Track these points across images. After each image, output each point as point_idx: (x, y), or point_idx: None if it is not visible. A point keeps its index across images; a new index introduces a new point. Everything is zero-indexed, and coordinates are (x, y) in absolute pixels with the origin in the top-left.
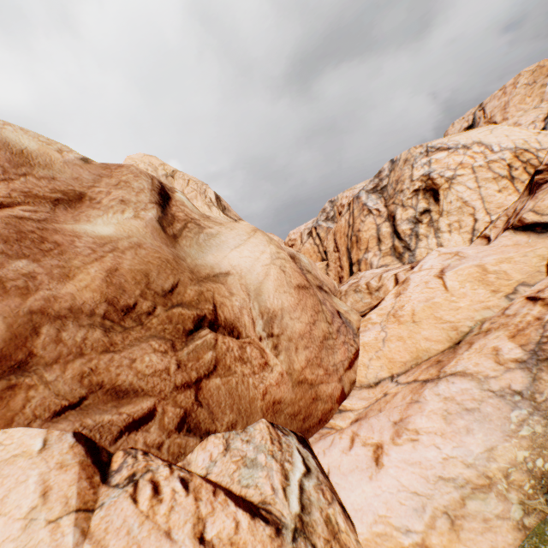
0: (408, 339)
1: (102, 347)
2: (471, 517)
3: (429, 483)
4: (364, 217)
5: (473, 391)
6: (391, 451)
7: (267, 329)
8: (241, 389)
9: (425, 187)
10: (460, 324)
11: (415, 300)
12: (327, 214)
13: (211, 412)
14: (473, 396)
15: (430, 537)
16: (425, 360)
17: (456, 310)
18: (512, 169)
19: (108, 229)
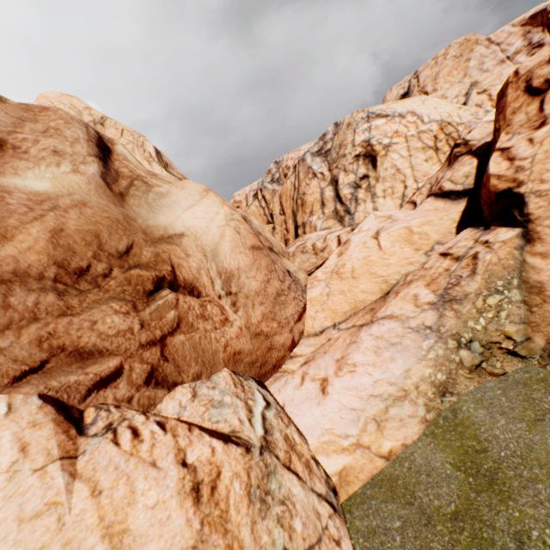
0: (348, 293)
1: (58, 311)
2: (391, 419)
3: (363, 400)
4: (309, 180)
5: (398, 330)
6: (335, 382)
7: (226, 288)
8: (205, 343)
9: (365, 153)
10: (390, 277)
11: (355, 259)
12: (273, 176)
13: (178, 366)
14: (397, 334)
15: (363, 437)
16: (362, 309)
17: (387, 266)
18: (437, 140)
19: (42, 184)
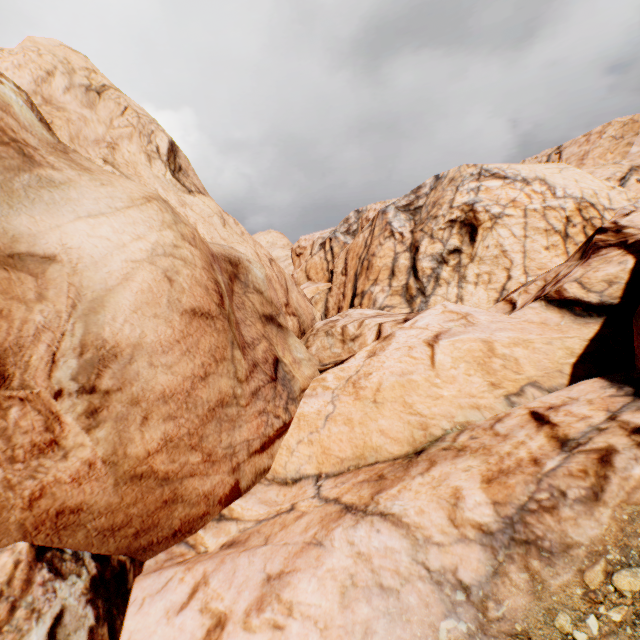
0: (358, 425)
1: None
2: None
3: None
4: (384, 239)
5: (402, 558)
6: None
7: (85, 377)
8: None
9: (464, 219)
10: (433, 421)
11: (388, 370)
12: (349, 226)
13: None
14: (397, 567)
15: None
16: (369, 466)
17: (436, 399)
18: (570, 224)
19: None
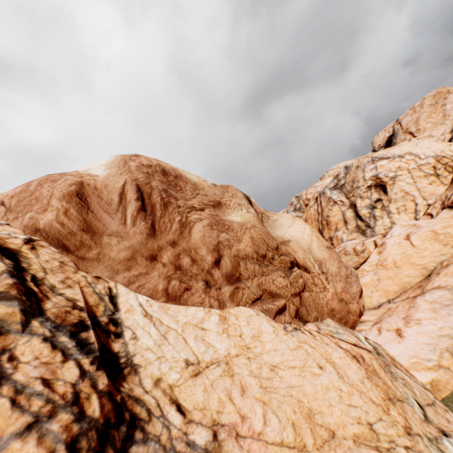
0: (394, 277)
1: (260, 273)
2: None
3: (434, 338)
4: (331, 206)
5: (447, 295)
6: (406, 330)
7: (320, 269)
8: (317, 299)
9: (375, 184)
10: (427, 265)
11: (394, 254)
12: (294, 206)
13: (306, 310)
14: (447, 298)
15: (441, 361)
16: (409, 288)
17: (423, 257)
18: (436, 169)
19: (237, 218)
